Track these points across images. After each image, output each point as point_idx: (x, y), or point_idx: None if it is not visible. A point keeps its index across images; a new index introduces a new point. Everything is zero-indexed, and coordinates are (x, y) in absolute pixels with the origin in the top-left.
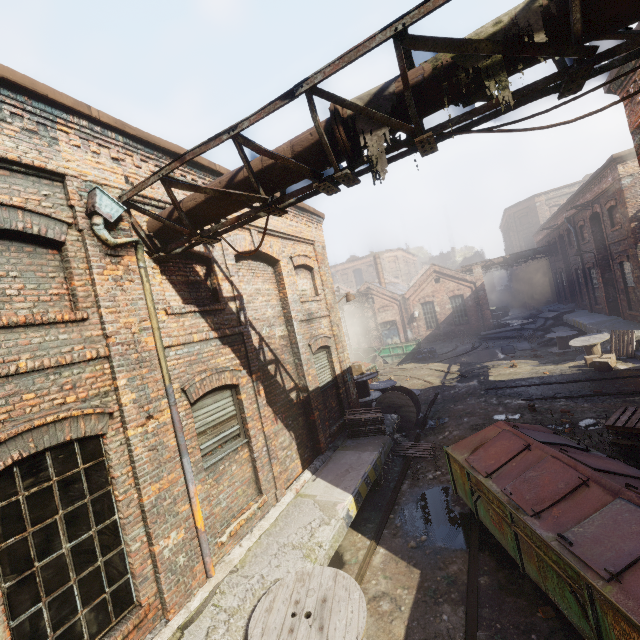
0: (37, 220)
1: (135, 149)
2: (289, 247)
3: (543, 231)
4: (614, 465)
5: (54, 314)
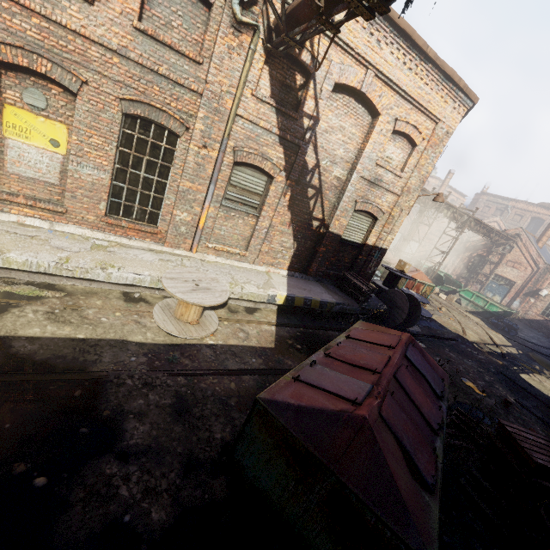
0: None
1: None
2: (403, 109)
3: None
4: (425, 402)
5: (186, 49)
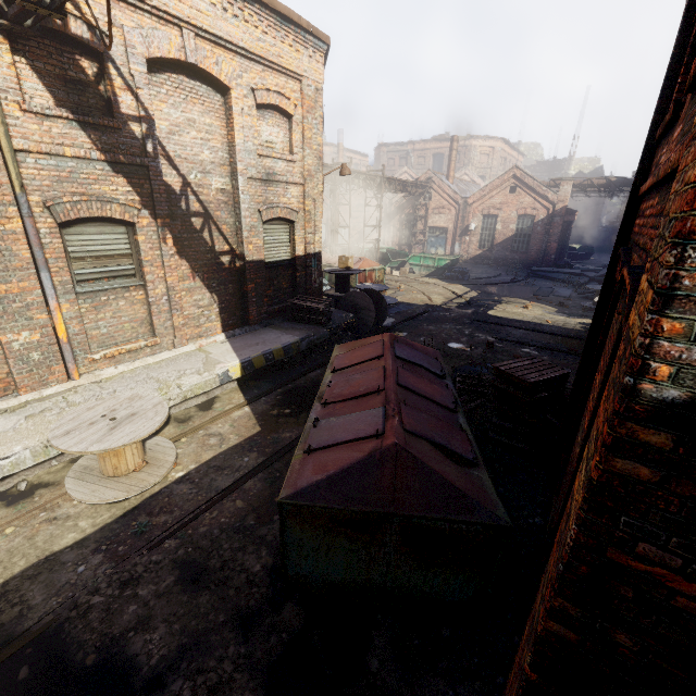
0: None
1: None
2: (254, 73)
3: None
4: (434, 390)
5: None
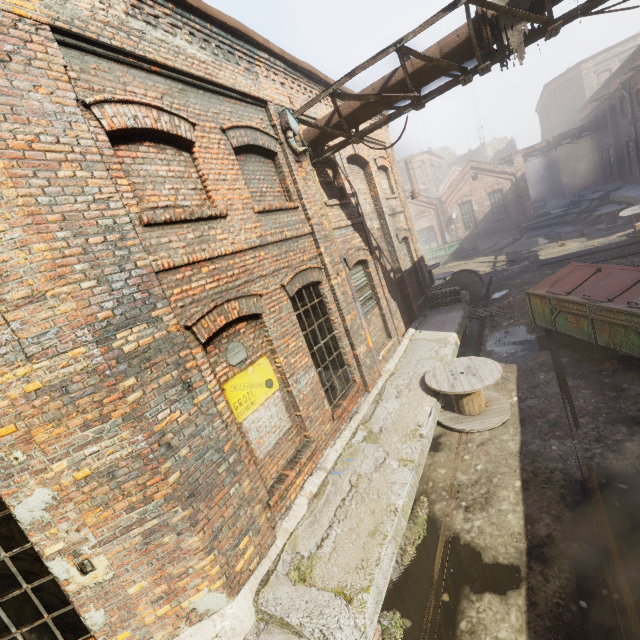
0: (265, 138)
1: (288, 73)
2: (371, 150)
3: (591, 104)
4: None
5: (288, 203)
